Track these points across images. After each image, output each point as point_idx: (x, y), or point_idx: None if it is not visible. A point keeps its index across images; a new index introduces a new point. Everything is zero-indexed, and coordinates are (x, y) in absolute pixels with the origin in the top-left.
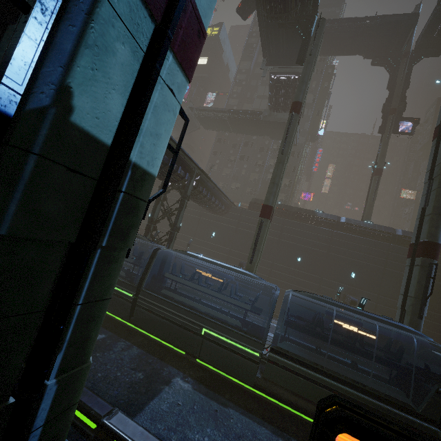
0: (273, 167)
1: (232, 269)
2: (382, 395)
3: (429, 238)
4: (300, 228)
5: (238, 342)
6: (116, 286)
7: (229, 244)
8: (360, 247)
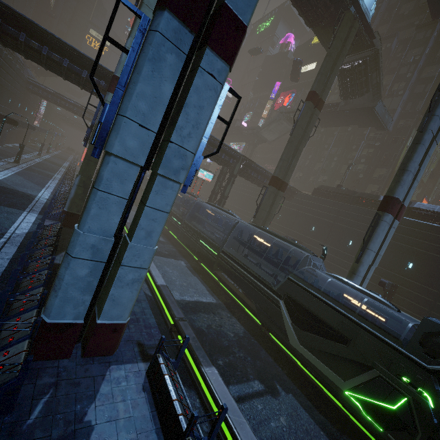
0: (366, 157)
1: (225, 211)
2: (260, 278)
3: (387, 192)
4: (356, 212)
5: (211, 247)
6: (177, 220)
7: (289, 225)
8: (425, 234)
